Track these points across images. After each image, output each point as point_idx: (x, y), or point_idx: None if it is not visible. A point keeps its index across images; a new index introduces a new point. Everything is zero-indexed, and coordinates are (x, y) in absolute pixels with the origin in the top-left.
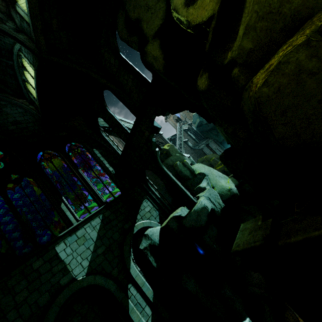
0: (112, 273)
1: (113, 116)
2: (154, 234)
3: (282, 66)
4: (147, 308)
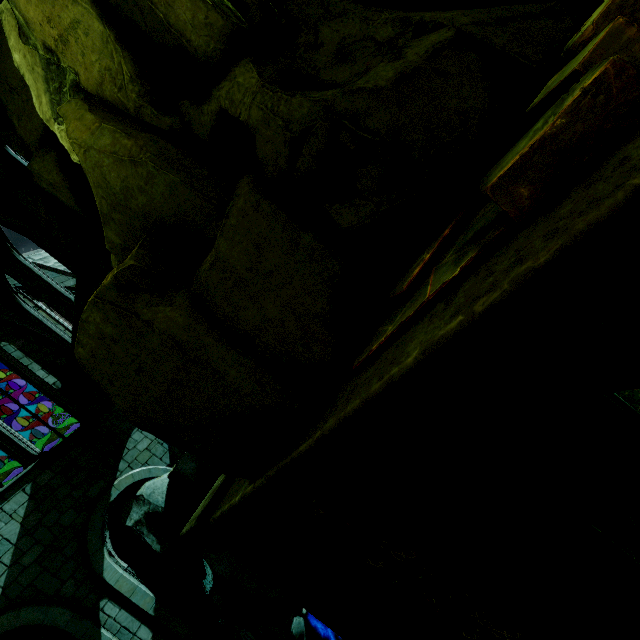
0: (62, 593)
1: (33, 272)
2: (157, 491)
3: (86, 325)
4: (143, 629)
